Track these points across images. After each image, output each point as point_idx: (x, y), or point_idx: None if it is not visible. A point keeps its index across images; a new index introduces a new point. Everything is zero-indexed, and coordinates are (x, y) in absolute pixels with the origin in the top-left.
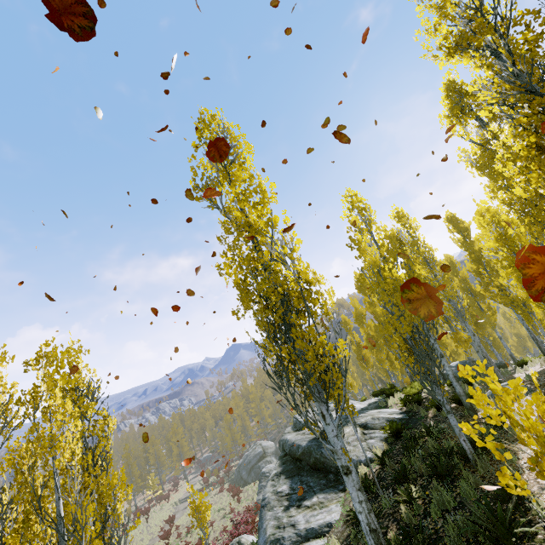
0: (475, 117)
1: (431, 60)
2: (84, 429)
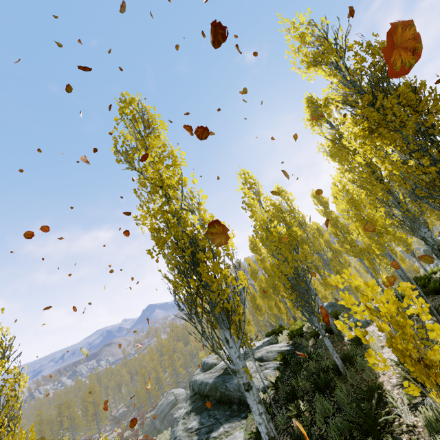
0: (327, 122)
1: (297, 71)
2: None
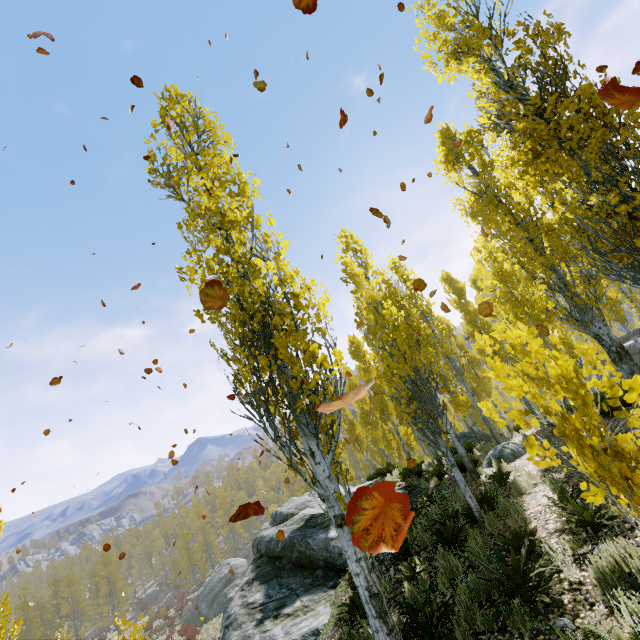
0: (468, 166)
1: (430, 71)
2: None
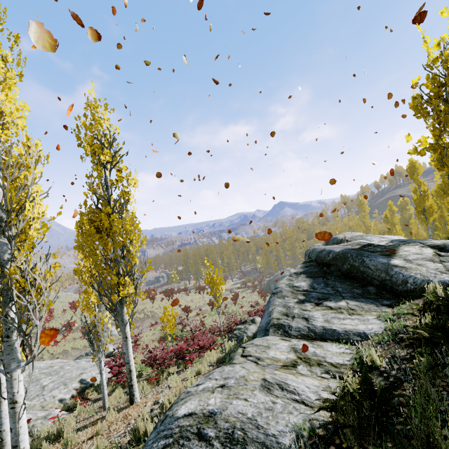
0: None
1: None
2: (101, 174)
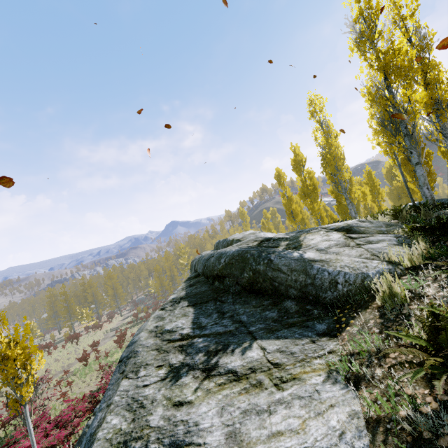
0: None
1: None
2: None
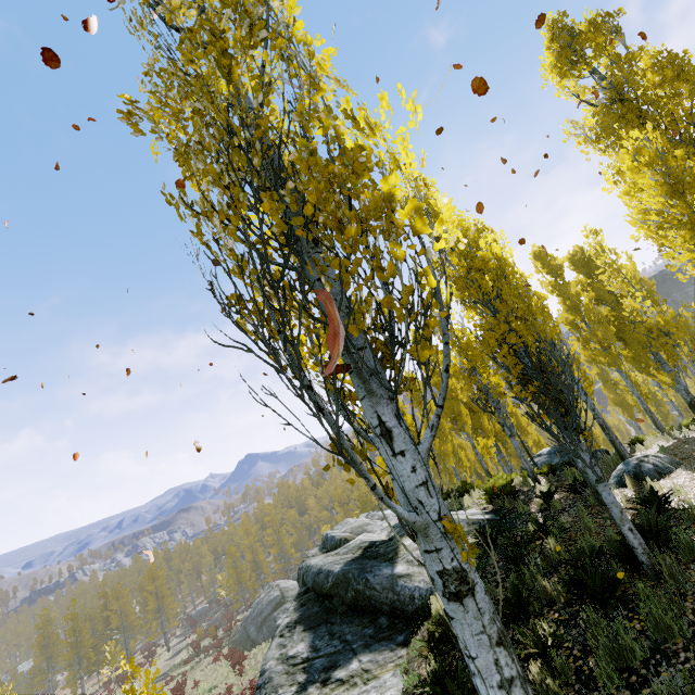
0: (590, 73)
1: None
2: None
